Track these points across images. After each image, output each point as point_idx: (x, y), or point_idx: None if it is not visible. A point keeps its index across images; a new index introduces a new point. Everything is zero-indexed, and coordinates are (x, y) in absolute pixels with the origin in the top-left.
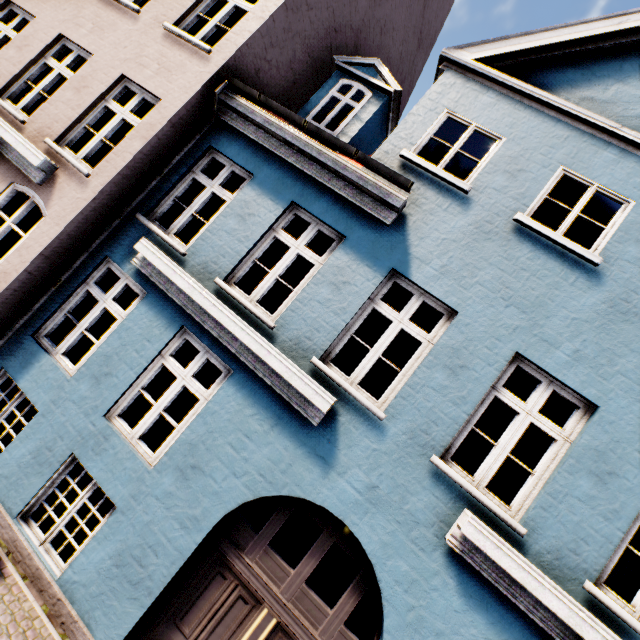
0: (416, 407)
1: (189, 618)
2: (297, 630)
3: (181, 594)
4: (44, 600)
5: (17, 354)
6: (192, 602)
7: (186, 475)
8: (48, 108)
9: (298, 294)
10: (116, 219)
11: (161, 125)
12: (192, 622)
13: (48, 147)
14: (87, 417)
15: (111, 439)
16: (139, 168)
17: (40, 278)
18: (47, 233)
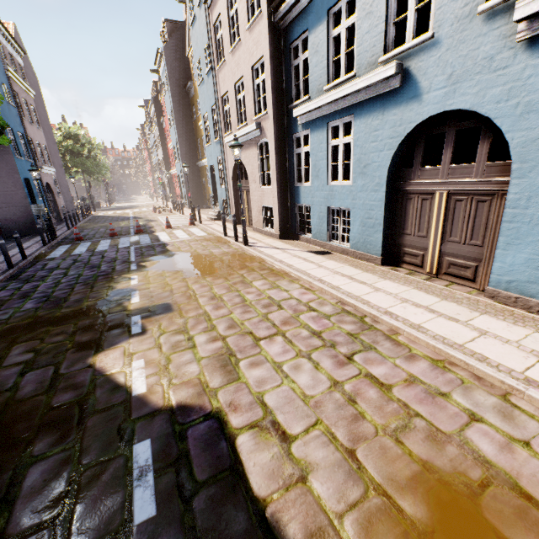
0: (450, 1)
1: (406, 227)
2: (459, 187)
3: (396, 221)
4: (349, 256)
5: (295, 196)
6: (403, 220)
7: (364, 173)
8: (247, 111)
9: (355, 45)
10: (284, 118)
11: (269, 64)
12: (408, 227)
13: (255, 122)
14: (323, 191)
15: (333, 190)
16: (276, 90)
17: (282, 164)
18: (272, 145)
